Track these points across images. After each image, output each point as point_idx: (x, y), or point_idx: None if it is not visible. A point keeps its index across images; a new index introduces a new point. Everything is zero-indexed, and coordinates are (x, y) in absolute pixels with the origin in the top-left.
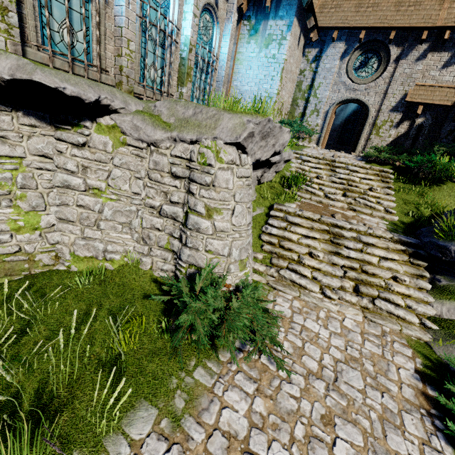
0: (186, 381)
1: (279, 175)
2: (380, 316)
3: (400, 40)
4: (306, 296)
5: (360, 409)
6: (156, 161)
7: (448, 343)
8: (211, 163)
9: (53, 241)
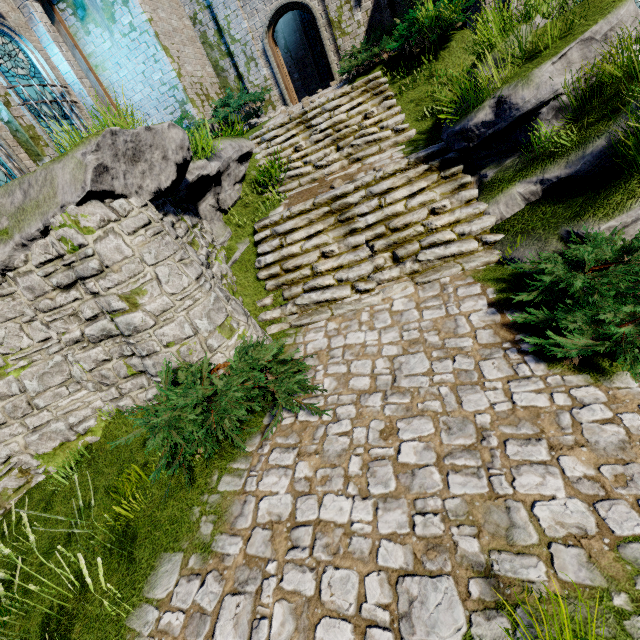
0: (211, 501)
1: (244, 184)
2: (433, 270)
3: None
4: (339, 308)
5: (428, 393)
6: (29, 287)
7: (517, 246)
8: (80, 243)
9: (1, 459)
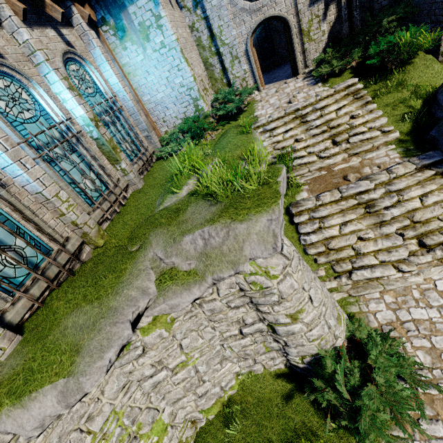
0: None
1: None
2: None
3: None
4: (389, 284)
5: None
6: (211, 309)
7: None
8: (269, 286)
9: (182, 419)
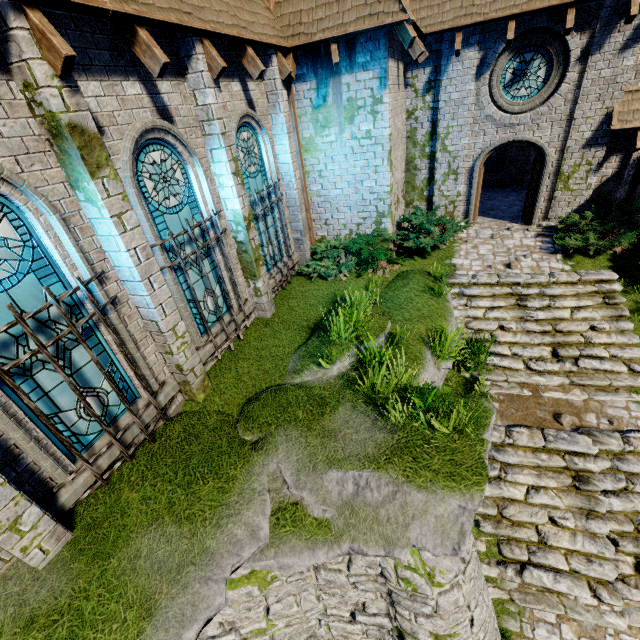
0: None
1: None
2: None
3: (584, 19)
4: (575, 611)
5: None
6: (329, 579)
7: None
8: (426, 594)
9: None
